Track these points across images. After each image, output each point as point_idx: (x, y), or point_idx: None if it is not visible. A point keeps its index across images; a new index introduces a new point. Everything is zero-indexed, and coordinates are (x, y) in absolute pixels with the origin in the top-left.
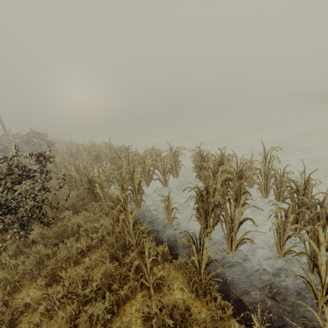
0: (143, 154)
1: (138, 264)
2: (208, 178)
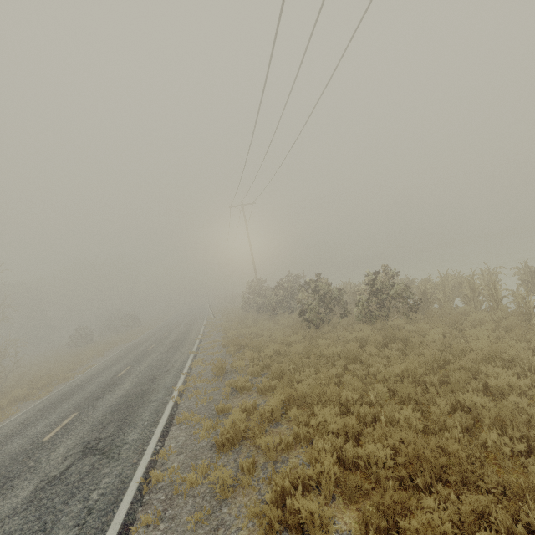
0: (458, 275)
1: (522, 310)
2: None
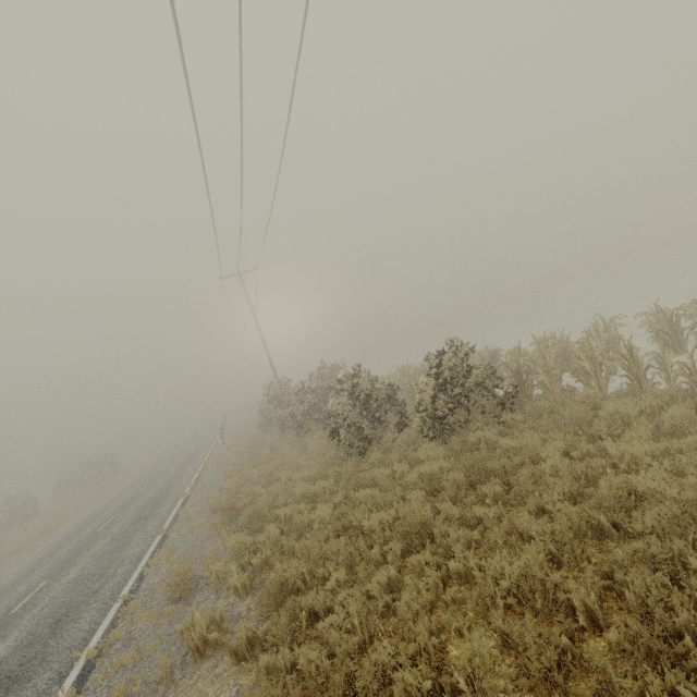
0: (561, 337)
1: (685, 388)
2: (685, 344)
